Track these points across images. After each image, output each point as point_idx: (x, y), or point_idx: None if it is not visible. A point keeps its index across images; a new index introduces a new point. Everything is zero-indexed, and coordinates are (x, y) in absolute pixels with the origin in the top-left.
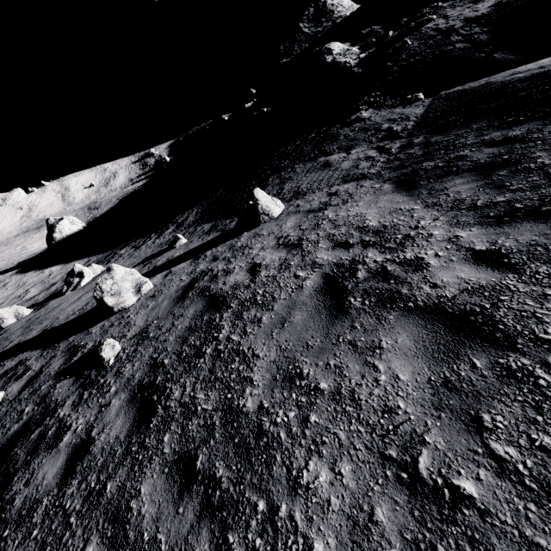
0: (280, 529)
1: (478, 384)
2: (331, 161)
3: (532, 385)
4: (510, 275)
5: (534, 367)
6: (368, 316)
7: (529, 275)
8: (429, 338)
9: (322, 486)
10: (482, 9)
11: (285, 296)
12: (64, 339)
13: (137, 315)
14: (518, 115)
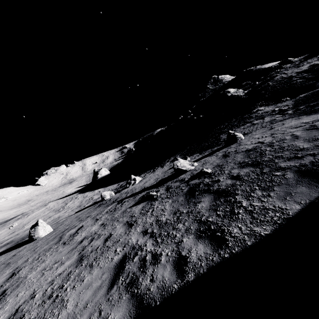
0: None
1: None
2: (255, 122)
3: None
4: None
5: None
6: None
7: None
8: None
9: None
10: (304, 68)
11: (288, 137)
12: (164, 184)
13: (204, 167)
14: None
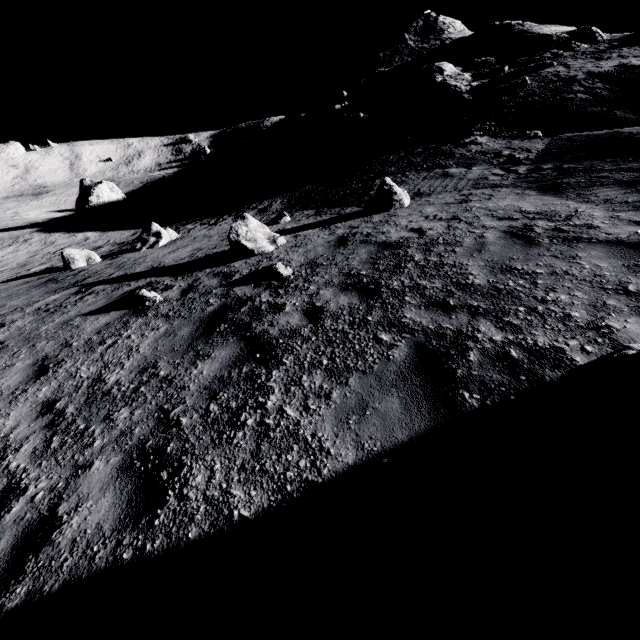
0: (542, 313)
1: None
2: (451, 172)
3: None
4: None
5: None
6: (559, 246)
7: None
8: (615, 252)
9: (564, 299)
10: (606, 67)
11: (470, 240)
12: (195, 271)
13: (289, 255)
14: None
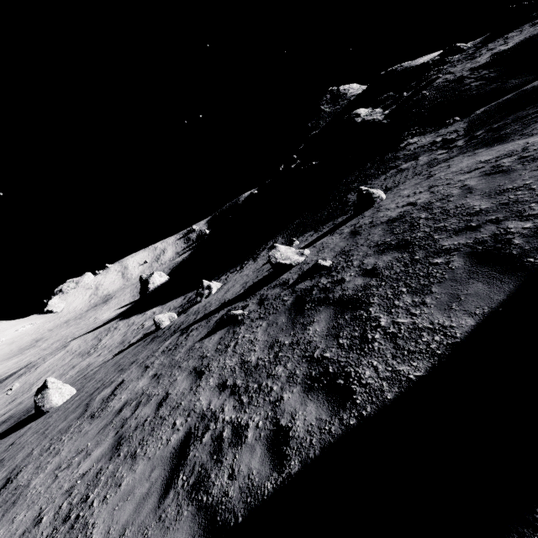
0: None
1: None
2: (404, 167)
3: None
4: None
5: None
6: (532, 164)
7: None
8: None
9: None
10: (482, 60)
11: (456, 191)
12: (256, 292)
13: (320, 256)
14: None
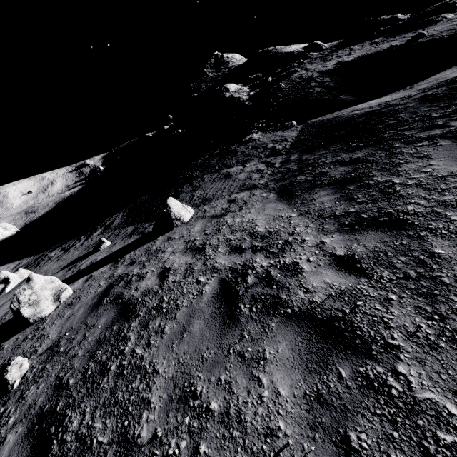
0: None
1: (344, 397)
2: (231, 172)
3: (387, 395)
4: (363, 280)
5: (387, 375)
6: (254, 324)
7: (376, 280)
8: (303, 347)
9: None
10: (329, 66)
11: (187, 303)
12: None
13: (52, 326)
14: (359, 142)
